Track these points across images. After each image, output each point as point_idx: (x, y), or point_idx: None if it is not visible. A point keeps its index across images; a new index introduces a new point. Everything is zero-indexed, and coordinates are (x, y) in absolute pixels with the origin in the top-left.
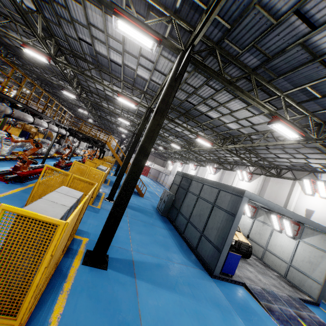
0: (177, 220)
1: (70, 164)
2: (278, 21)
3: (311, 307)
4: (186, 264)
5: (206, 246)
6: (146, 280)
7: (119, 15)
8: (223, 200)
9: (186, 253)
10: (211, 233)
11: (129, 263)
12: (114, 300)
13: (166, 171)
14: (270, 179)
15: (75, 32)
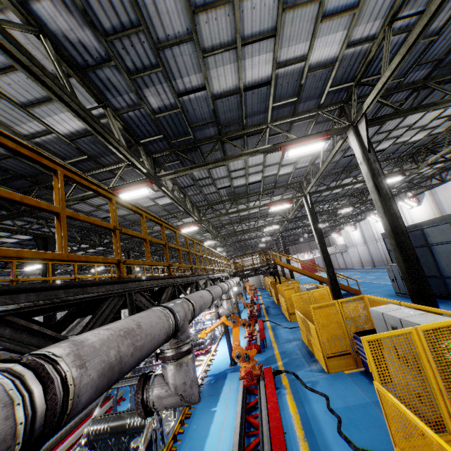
0: None
1: (259, 309)
2: (438, 34)
3: None
4: None
5: None
6: None
7: (290, 147)
8: None
9: None
10: None
11: None
12: None
13: (339, 248)
14: None
15: (215, 187)
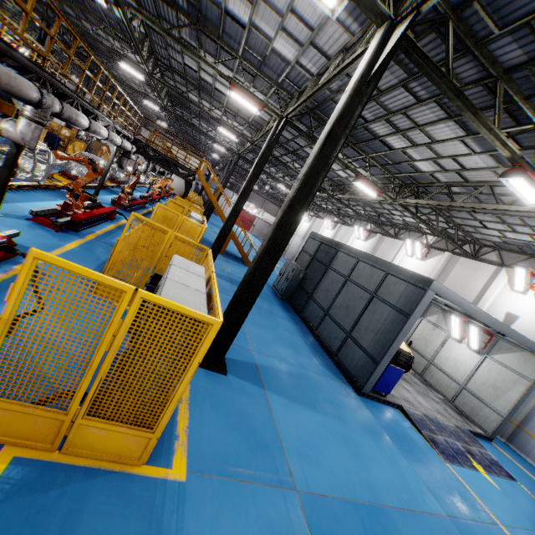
0: (307, 309)
1: (136, 203)
2: None
3: (482, 442)
4: (324, 374)
5: (354, 352)
6: (279, 392)
7: None
8: (392, 290)
9: (322, 359)
10: (364, 336)
11: (253, 368)
12: (245, 415)
13: None
14: (459, 259)
15: None
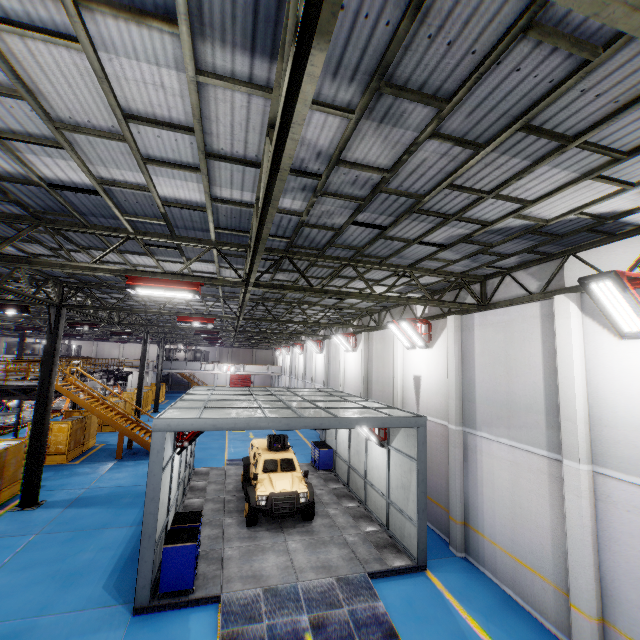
0: None
1: None
2: None
3: (398, 582)
4: (87, 604)
5: None
6: None
7: None
8: None
9: (127, 571)
10: None
11: None
12: None
13: (273, 370)
14: (373, 335)
15: None
